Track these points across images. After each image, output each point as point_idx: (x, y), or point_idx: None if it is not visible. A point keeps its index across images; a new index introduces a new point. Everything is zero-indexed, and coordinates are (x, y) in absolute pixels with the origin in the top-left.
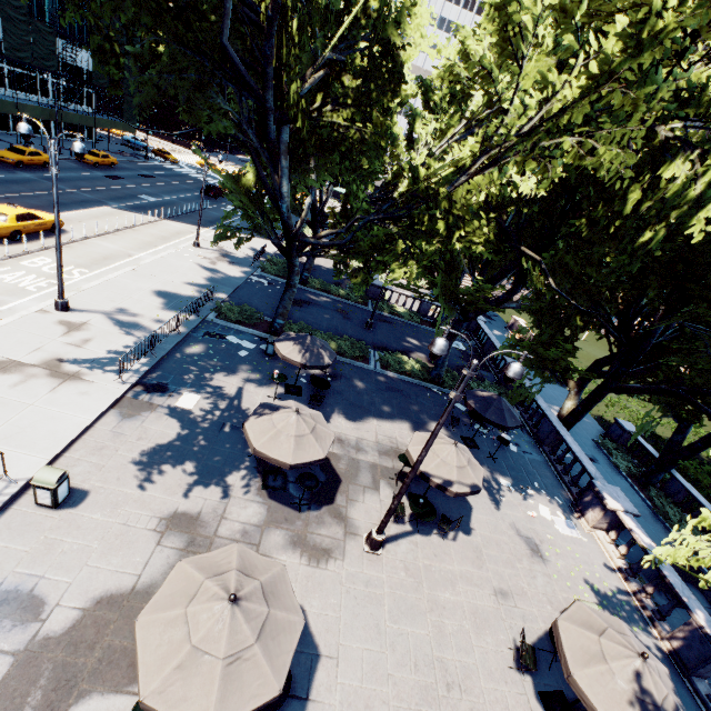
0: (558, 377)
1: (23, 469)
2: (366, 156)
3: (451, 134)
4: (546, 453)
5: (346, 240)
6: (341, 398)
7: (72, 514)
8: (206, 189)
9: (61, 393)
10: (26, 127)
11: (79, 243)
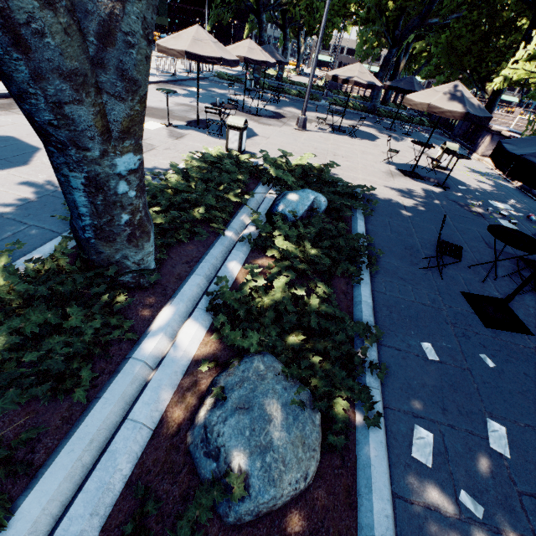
0: (475, 81)
1: None
2: None
3: None
4: (457, 141)
5: None
6: (294, 106)
7: None
8: None
9: None
10: None
11: None
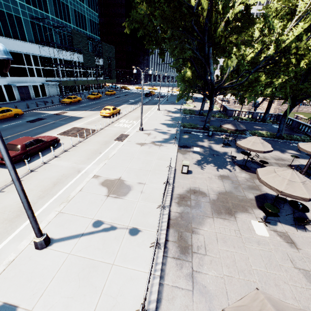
0: None
1: (171, 165)
2: (225, 56)
3: (291, 24)
4: None
5: (243, 81)
6: None
7: (192, 175)
8: (146, 94)
9: (162, 149)
10: (135, 71)
11: (127, 115)
